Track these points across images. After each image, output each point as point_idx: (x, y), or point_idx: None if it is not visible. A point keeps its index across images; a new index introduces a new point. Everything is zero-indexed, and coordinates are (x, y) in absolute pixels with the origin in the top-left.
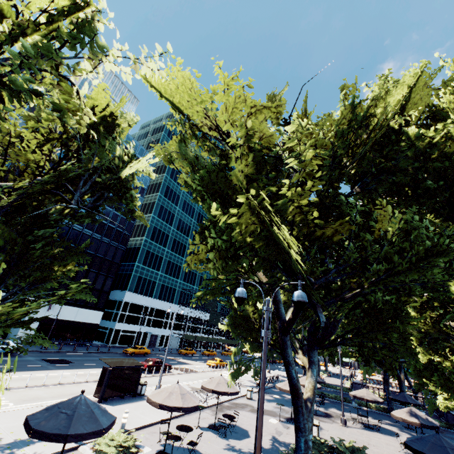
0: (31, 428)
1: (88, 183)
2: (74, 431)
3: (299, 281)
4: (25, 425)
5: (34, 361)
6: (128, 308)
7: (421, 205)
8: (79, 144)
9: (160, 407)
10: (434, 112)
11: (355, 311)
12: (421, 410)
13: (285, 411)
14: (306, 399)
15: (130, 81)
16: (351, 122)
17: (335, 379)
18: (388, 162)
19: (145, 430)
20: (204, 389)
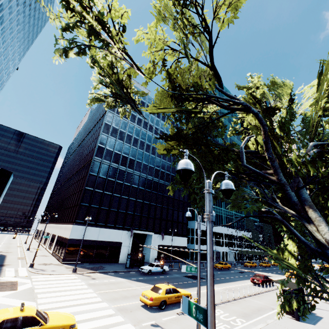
0: None
1: None
2: None
3: None
4: None
5: (183, 278)
6: None
7: None
8: None
9: None
10: None
11: None
12: None
13: None
14: None
15: None
16: None
17: None
18: None
19: None
20: None
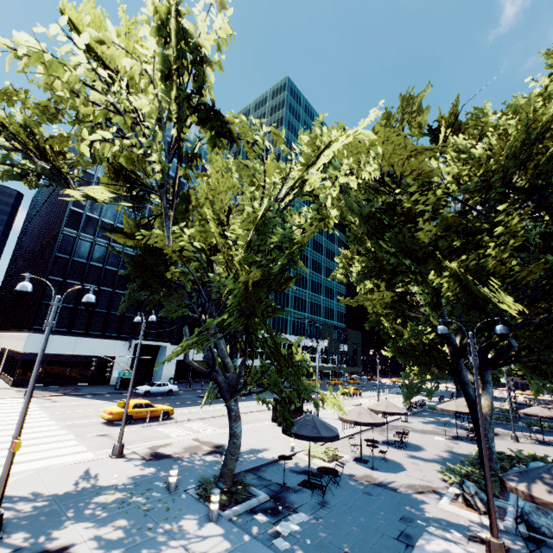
0: (295, 434)
1: None
2: (324, 435)
3: (499, 318)
4: (285, 433)
5: (193, 398)
6: None
7: None
8: None
9: (356, 423)
10: None
11: (536, 331)
12: None
13: (446, 430)
14: (484, 413)
15: (355, 187)
16: (525, 142)
17: None
18: None
19: (332, 445)
20: (374, 412)
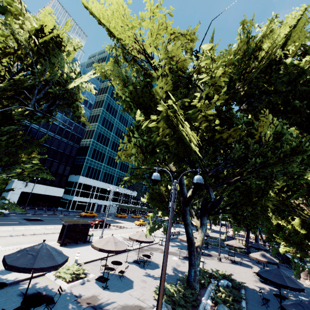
0: (6, 264)
1: (42, 91)
2: (38, 266)
3: (198, 169)
4: (3, 262)
5: (17, 219)
6: (81, 187)
7: (289, 119)
8: (32, 58)
9: (100, 250)
10: (307, 50)
11: (234, 191)
12: (267, 252)
13: (183, 252)
14: (197, 246)
15: None
16: (246, 52)
17: (215, 234)
18: (270, 86)
19: (91, 264)
20: (131, 239)
